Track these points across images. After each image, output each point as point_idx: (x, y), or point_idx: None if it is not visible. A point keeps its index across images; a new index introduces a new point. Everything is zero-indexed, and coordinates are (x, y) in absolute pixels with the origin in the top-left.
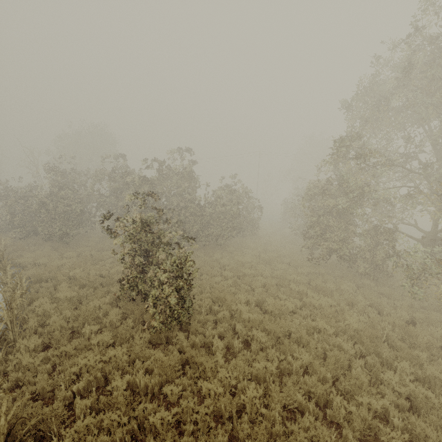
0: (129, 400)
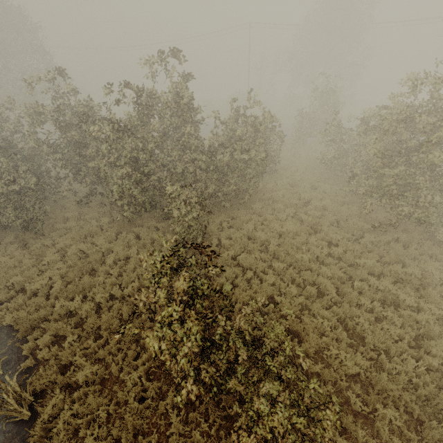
0: None
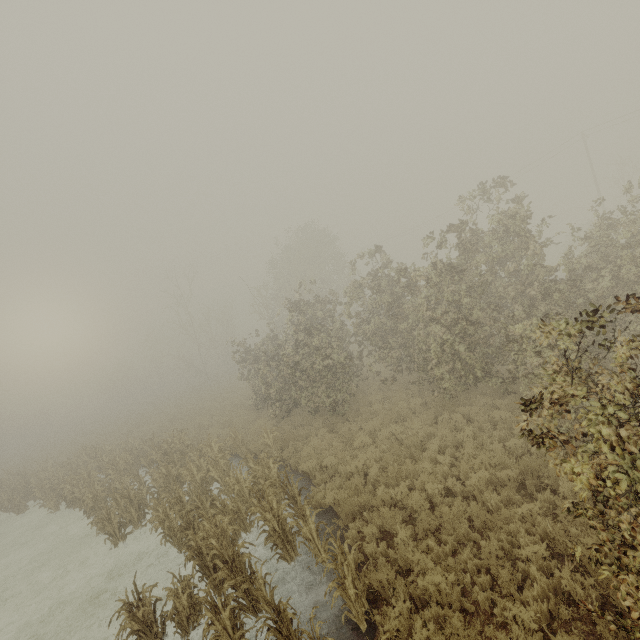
0: None
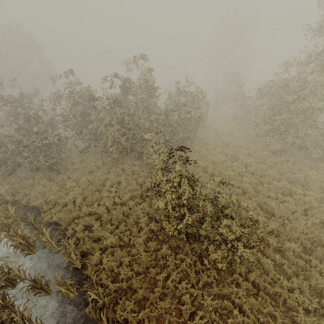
0: None
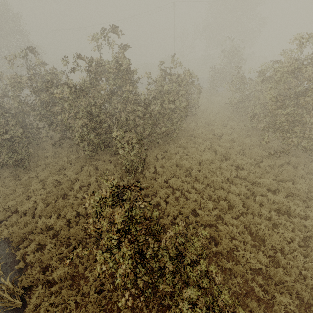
0: None
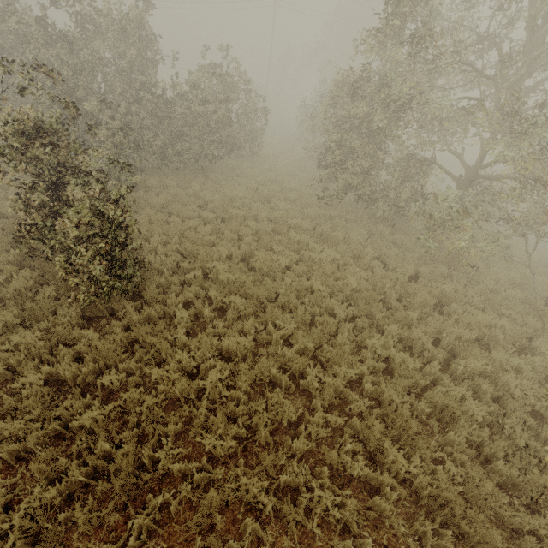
0: (44, 401)
